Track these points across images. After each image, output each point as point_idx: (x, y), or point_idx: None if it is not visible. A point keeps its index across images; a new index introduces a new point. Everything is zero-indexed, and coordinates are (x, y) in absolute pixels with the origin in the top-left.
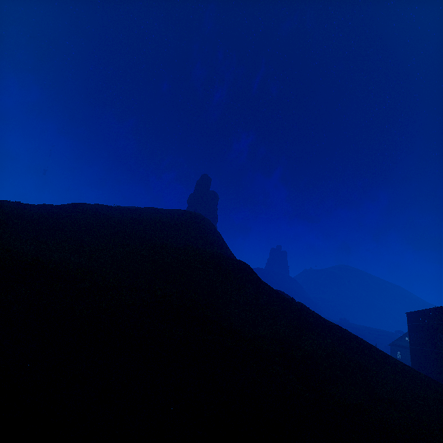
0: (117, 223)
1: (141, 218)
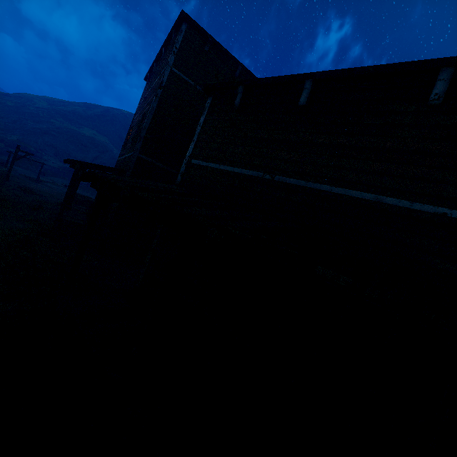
0: (35, 108)
1: (61, 108)
